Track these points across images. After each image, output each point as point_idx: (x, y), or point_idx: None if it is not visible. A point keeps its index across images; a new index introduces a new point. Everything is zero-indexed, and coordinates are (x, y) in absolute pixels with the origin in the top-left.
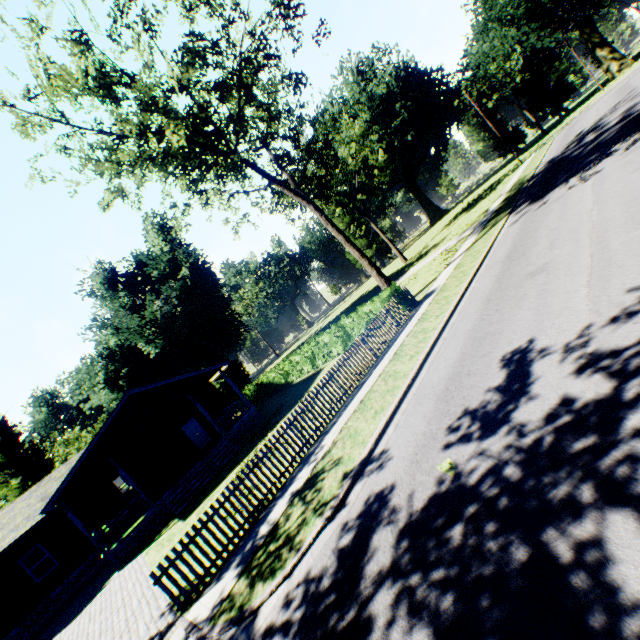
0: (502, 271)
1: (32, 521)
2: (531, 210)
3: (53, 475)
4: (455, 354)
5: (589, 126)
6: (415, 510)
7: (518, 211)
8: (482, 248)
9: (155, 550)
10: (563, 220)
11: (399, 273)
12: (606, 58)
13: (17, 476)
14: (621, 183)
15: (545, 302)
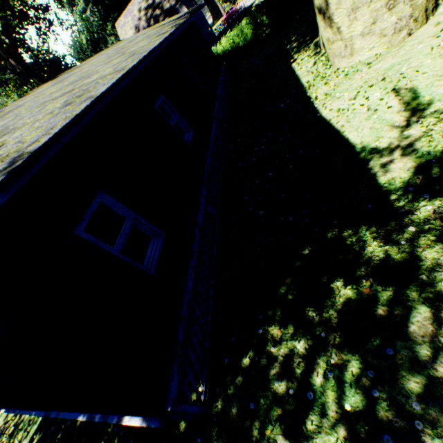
0: None
1: None
2: None
3: None
4: None
5: None
6: None
7: None
8: None
9: None
10: None
11: None
12: None
13: None
14: None
15: None
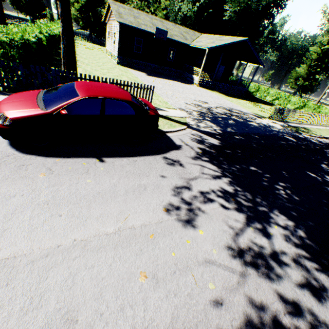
0: None
1: (183, 41)
2: None
3: (180, 27)
4: None
5: None
6: None
7: None
8: None
9: (217, 94)
10: None
11: None
12: None
13: None
14: None
15: None
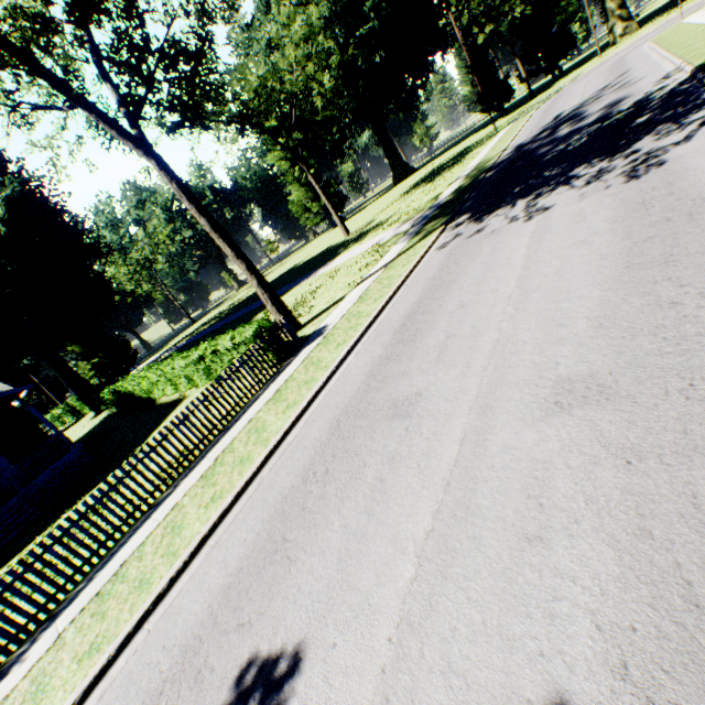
0: (383, 358)
1: None
2: (465, 234)
3: None
4: (236, 559)
5: (570, 110)
6: None
7: (456, 224)
8: (396, 278)
9: None
10: (478, 292)
11: (333, 253)
12: (614, 13)
13: None
14: (559, 260)
15: (365, 533)
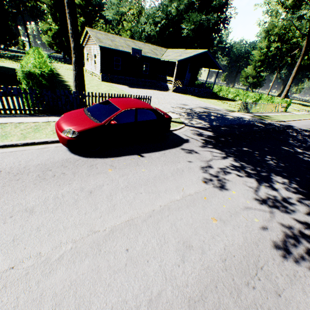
0: None
1: (155, 56)
2: None
3: (149, 45)
4: (306, 124)
5: None
6: (301, 129)
7: None
8: None
9: (190, 97)
10: None
11: None
12: None
13: (83, 18)
14: None
15: None
